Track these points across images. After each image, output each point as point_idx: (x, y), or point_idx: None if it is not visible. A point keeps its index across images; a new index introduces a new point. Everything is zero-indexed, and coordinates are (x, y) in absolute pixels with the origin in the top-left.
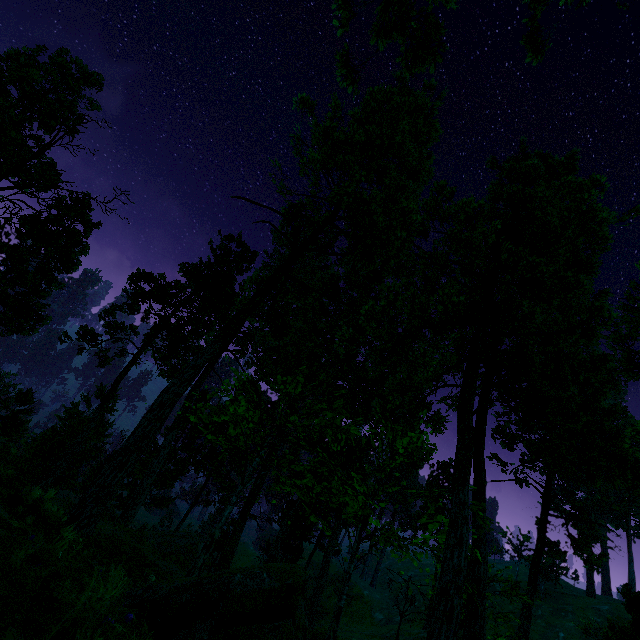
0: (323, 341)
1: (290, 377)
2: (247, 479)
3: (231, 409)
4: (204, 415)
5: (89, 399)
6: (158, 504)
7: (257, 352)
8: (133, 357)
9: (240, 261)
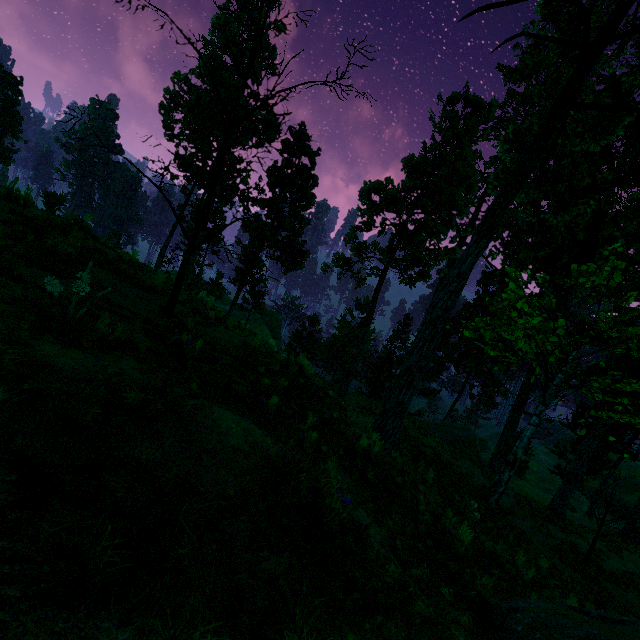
0: (634, 197)
1: (592, 264)
2: (549, 399)
3: (519, 321)
4: (487, 332)
5: (351, 312)
6: (426, 395)
7: (502, 238)
8: (382, 273)
9: (474, 124)
